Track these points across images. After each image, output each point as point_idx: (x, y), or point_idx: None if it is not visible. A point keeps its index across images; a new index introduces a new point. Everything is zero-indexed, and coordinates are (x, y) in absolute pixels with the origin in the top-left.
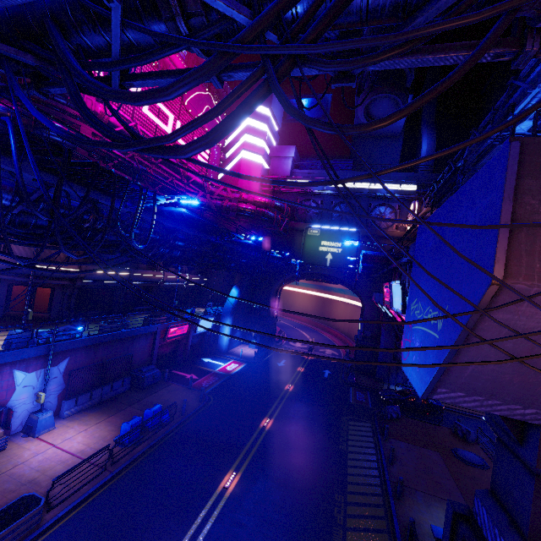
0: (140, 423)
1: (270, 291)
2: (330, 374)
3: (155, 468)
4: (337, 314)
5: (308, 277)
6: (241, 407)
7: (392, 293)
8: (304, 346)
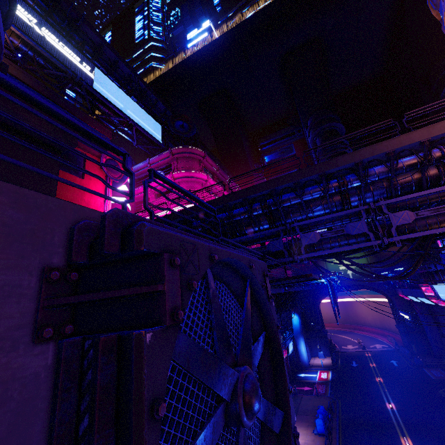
0: (327, 417)
1: (316, 309)
2: (397, 363)
3: (355, 444)
4: (362, 312)
5: (338, 290)
6: (362, 399)
7: (436, 290)
8: (355, 346)
